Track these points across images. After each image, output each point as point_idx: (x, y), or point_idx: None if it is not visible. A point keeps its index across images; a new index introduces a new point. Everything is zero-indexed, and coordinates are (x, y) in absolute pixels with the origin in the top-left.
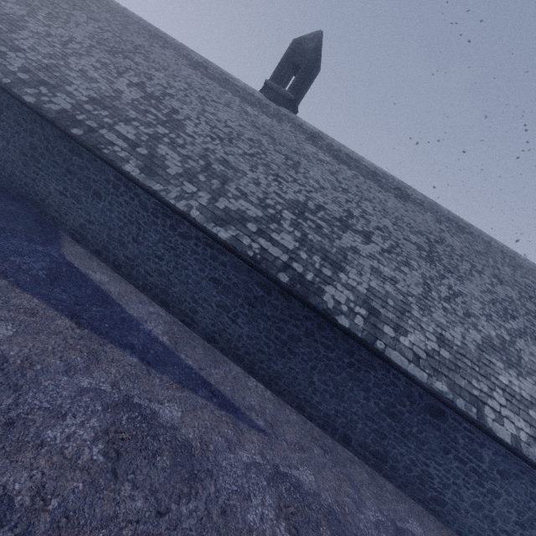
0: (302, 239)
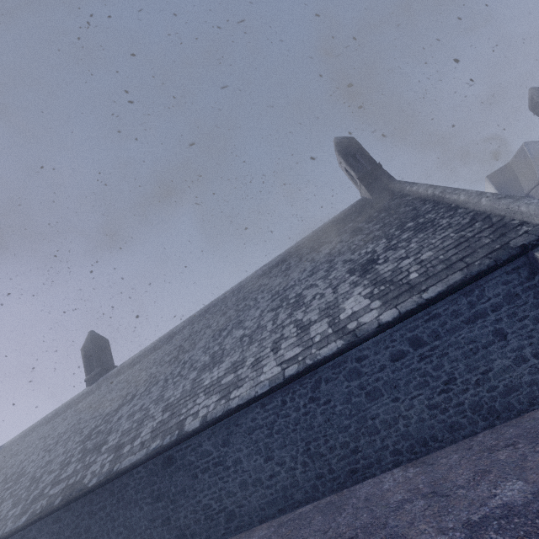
0: (82, 455)
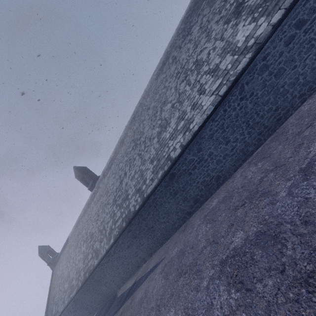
0: (119, 207)
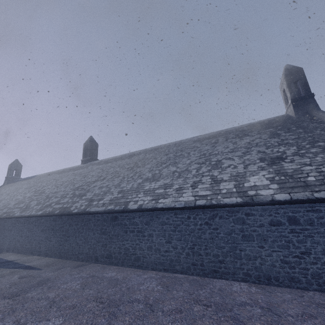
0: (72, 196)
